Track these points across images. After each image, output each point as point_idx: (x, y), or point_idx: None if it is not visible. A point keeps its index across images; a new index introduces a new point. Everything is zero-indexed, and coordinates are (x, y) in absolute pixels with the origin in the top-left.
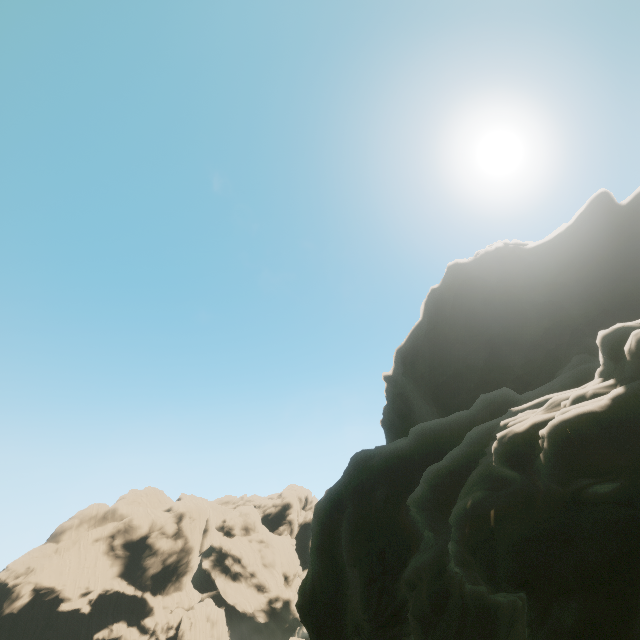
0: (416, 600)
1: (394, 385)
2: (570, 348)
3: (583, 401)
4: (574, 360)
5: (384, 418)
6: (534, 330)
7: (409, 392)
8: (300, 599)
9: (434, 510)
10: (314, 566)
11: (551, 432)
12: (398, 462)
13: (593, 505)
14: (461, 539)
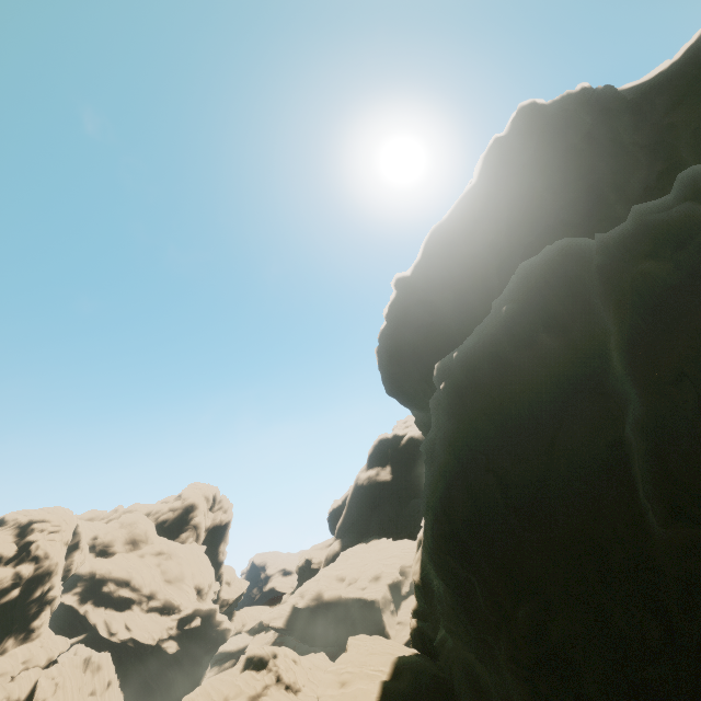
0: None
1: (411, 291)
2: None
3: None
4: None
5: (385, 342)
6: (643, 176)
7: (437, 294)
8: (441, 523)
9: None
10: (470, 456)
11: None
12: (698, 206)
13: None
14: None
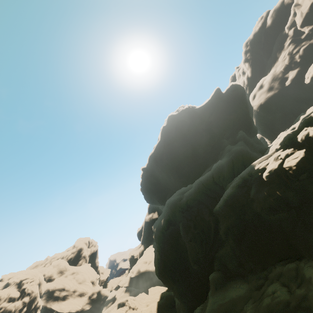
0: (232, 235)
1: (147, 171)
2: (220, 144)
3: (288, 155)
4: (227, 147)
5: (143, 187)
6: (205, 139)
7: (156, 173)
8: (158, 270)
9: (232, 204)
10: (161, 253)
11: (297, 164)
12: (194, 197)
13: (303, 180)
14: (271, 203)
